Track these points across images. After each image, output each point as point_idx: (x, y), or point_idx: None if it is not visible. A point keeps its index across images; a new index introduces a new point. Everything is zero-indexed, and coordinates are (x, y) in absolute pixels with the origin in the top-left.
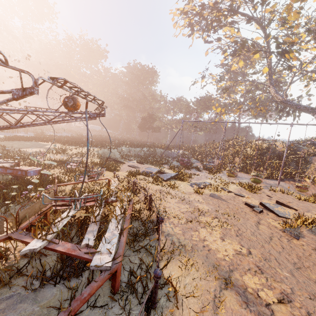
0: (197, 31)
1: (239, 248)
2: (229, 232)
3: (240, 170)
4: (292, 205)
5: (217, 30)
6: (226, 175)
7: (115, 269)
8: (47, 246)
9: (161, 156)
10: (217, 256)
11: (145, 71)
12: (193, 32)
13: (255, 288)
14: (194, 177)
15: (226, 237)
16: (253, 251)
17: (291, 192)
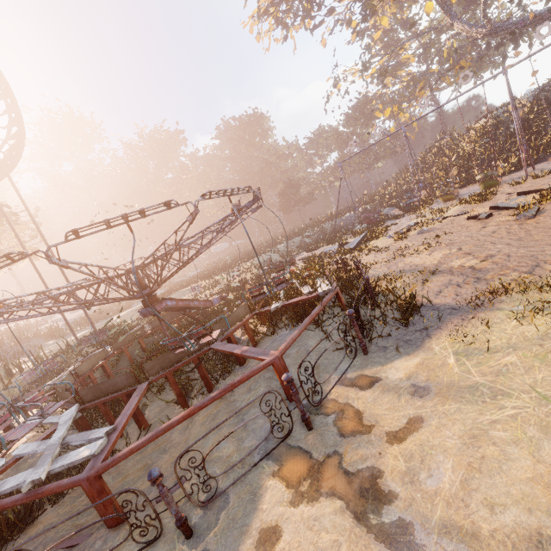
0: (294, 27)
1: (449, 252)
2: (438, 248)
3: (465, 184)
4: (545, 186)
5: (322, 4)
6: (442, 202)
7: (336, 291)
8: (283, 305)
9: (334, 229)
10: (425, 265)
11: (247, 125)
12: (289, 29)
13: (461, 265)
14: (392, 228)
15: (435, 252)
16: (464, 247)
17: (548, 171)
